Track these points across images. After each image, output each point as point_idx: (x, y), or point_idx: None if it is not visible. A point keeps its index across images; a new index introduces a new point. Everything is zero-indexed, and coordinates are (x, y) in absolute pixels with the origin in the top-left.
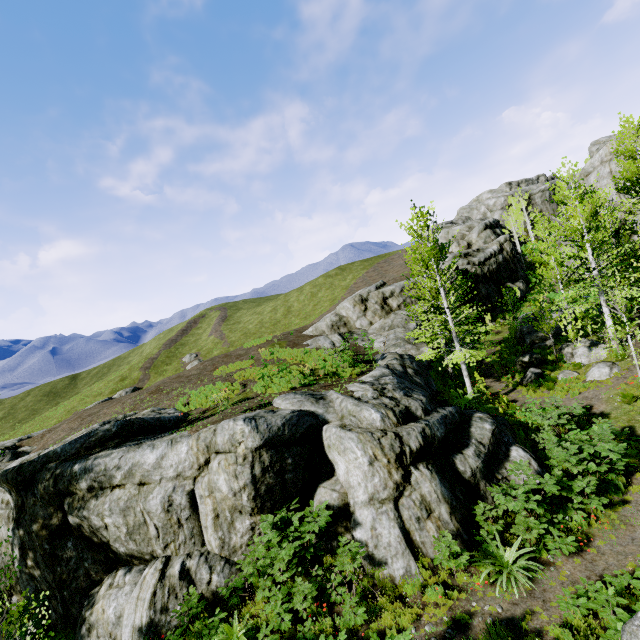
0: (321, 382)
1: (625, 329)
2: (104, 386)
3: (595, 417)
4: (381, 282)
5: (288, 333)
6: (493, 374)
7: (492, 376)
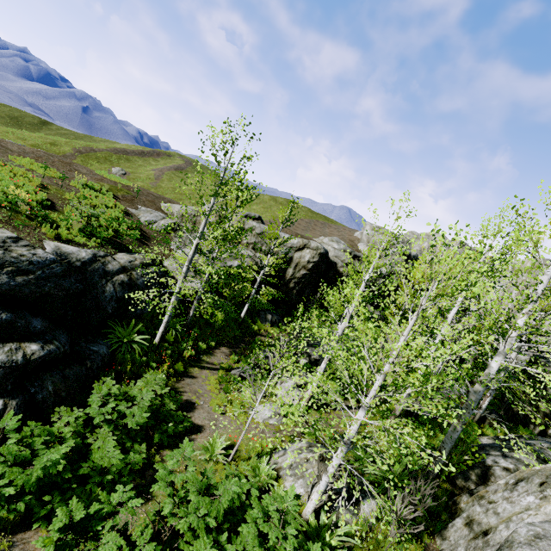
0: (0, 211)
1: (347, 398)
2: (34, 137)
3: (177, 442)
4: (257, 215)
5: (158, 196)
6: (238, 348)
7: (234, 349)
